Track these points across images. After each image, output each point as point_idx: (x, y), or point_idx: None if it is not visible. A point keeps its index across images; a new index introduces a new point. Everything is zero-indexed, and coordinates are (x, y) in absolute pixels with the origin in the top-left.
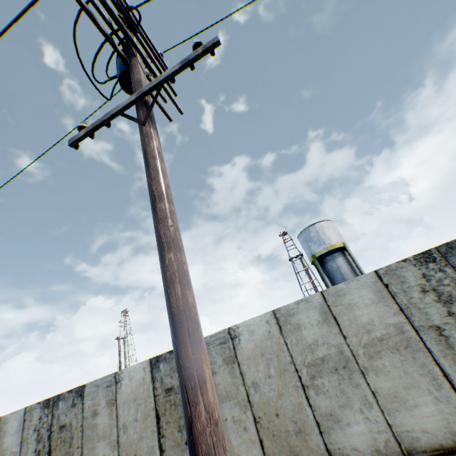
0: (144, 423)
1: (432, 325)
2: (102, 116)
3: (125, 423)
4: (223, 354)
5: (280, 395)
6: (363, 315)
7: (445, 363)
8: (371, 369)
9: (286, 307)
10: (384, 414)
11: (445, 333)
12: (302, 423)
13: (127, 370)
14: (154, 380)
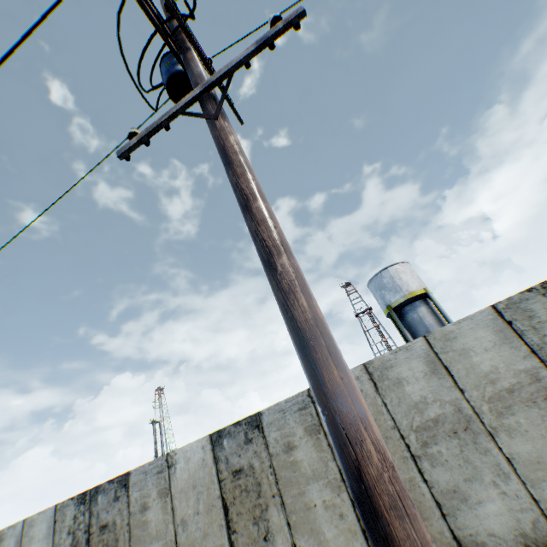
0: (209, 516)
1: None
2: (159, 118)
3: (184, 518)
4: (304, 422)
5: None
6: (482, 362)
7: None
8: (502, 429)
9: (380, 358)
10: (526, 486)
11: None
12: (417, 505)
13: (182, 451)
14: (217, 461)
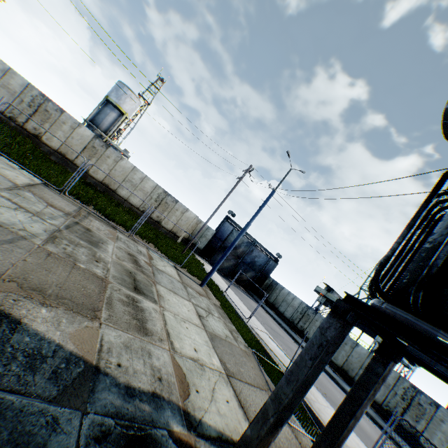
0: None
1: (24, 100)
2: None
3: None
4: None
5: None
6: (13, 82)
7: (15, 104)
8: None
9: None
10: None
11: (24, 103)
12: None
13: None
14: None
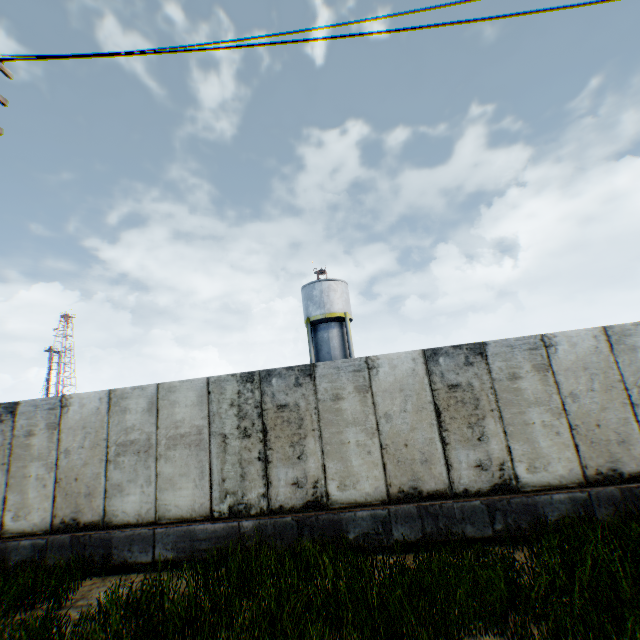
0: None
1: (223, 433)
2: None
3: None
4: (49, 419)
5: (86, 465)
6: (180, 413)
7: (216, 463)
8: (165, 457)
9: (123, 390)
10: (157, 491)
11: (228, 441)
12: (94, 489)
13: None
14: None
